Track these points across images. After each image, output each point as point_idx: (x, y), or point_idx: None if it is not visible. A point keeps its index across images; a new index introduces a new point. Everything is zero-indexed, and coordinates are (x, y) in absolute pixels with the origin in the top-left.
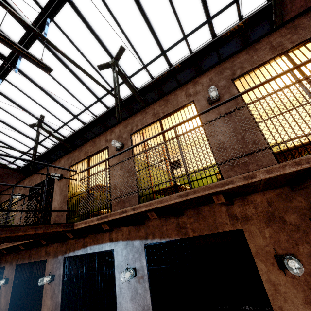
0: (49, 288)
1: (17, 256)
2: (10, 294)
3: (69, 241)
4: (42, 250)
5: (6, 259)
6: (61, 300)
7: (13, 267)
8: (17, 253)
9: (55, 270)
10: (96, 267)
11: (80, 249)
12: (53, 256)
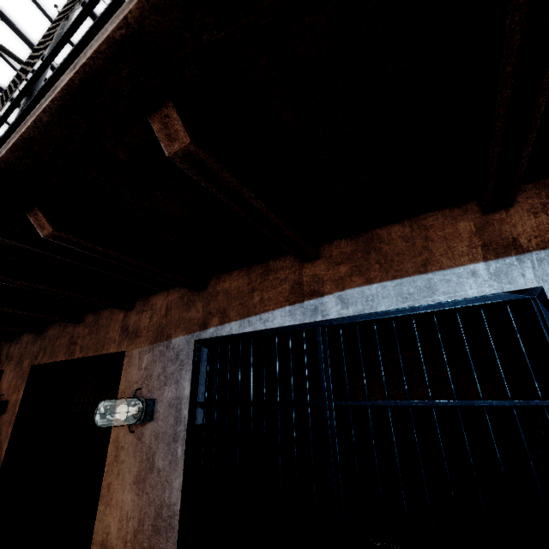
0: (130, 447)
1: (36, 345)
2: (5, 445)
3: (221, 287)
4: (111, 324)
5: (9, 353)
6: (185, 500)
7: (22, 374)
8: (37, 336)
9: (156, 386)
10: (385, 381)
11: (281, 308)
12: (151, 340)
